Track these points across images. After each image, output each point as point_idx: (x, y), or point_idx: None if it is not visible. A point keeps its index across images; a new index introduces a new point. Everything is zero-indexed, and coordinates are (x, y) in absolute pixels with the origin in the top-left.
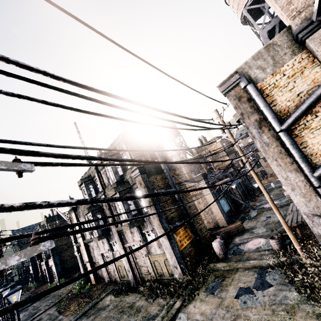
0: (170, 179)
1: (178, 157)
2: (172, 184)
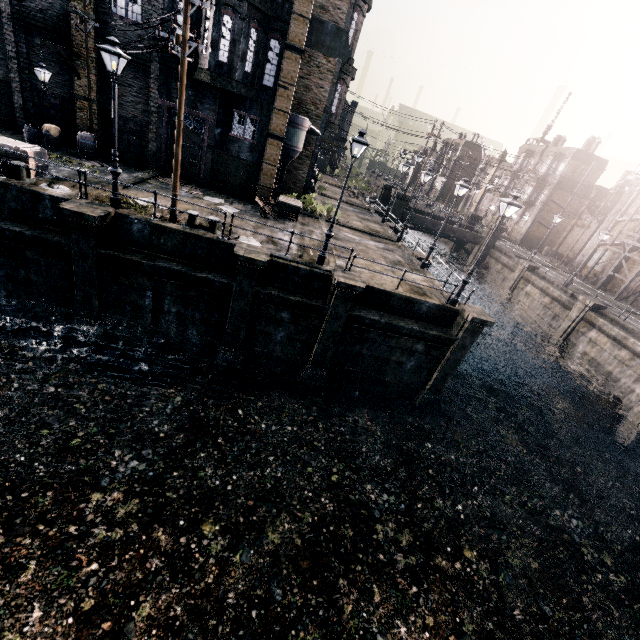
0: (570, 200)
1: (617, 189)
2: (567, 204)
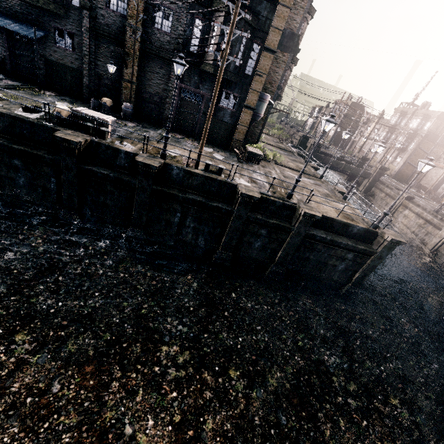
0: (433, 148)
1: None
2: (431, 150)
